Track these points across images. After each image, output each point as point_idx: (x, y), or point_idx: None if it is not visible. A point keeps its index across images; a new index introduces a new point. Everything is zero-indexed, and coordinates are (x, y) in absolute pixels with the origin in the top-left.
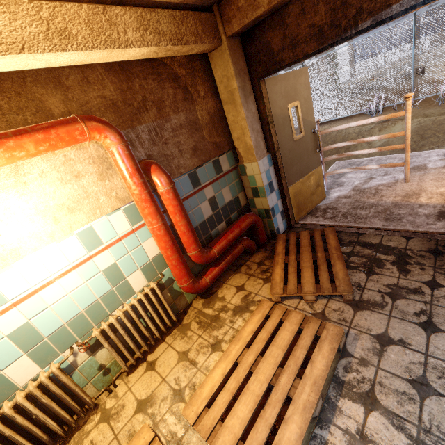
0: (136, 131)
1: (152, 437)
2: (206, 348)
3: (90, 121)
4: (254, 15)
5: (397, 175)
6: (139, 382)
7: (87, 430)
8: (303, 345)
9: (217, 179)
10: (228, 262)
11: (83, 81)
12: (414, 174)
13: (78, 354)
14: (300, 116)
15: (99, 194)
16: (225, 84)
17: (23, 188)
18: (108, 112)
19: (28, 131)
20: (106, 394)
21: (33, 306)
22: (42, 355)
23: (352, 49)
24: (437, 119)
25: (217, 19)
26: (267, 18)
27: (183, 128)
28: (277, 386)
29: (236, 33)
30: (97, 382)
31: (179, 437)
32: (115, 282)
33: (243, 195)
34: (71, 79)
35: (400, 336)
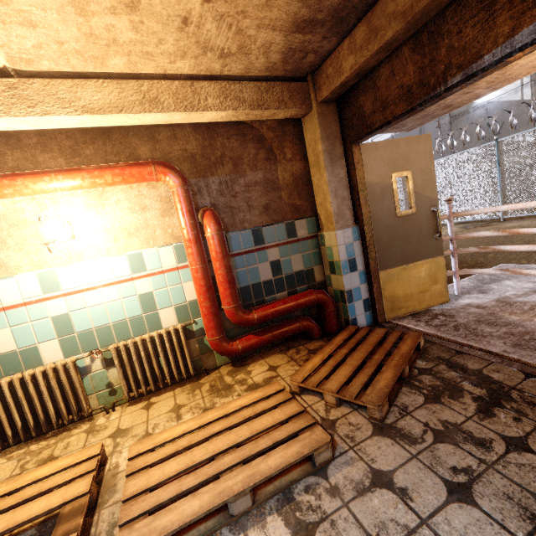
0: (207, 181)
1: (96, 453)
2: (199, 410)
3: (160, 165)
4: (339, 81)
5: None
6: (131, 414)
7: (72, 433)
8: (274, 437)
9: (287, 242)
10: (273, 336)
11: (172, 137)
12: None
13: (95, 361)
14: (410, 188)
15: (157, 227)
16: (313, 147)
17: (102, 209)
18: (186, 162)
19: (111, 166)
20: (104, 413)
21: (77, 302)
22: (69, 346)
23: None
24: None
25: (310, 88)
26: (361, 83)
27: (258, 185)
28: (216, 461)
29: (328, 98)
30: (102, 398)
31: (119, 470)
32: (147, 310)
33: (320, 269)
34: (162, 135)
35: (406, 485)
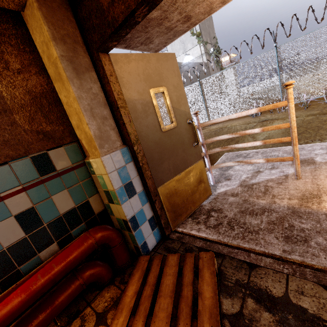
0: None
1: None
2: None
3: None
4: None
5: (285, 169)
6: None
7: None
8: None
9: (41, 181)
10: (37, 326)
11: None
12: (304, 169)
13: None
14: (168, 104)
15: None
16: (47, 54)
17: None
18: None
19: None
20: None
21: None
22: None
23: (237, 79)
24: (305, 119)
25: None
26: None
27: None
28: None
29: None
30: None
31: None
32: None
33: (97, 199)
34: None
35: None
